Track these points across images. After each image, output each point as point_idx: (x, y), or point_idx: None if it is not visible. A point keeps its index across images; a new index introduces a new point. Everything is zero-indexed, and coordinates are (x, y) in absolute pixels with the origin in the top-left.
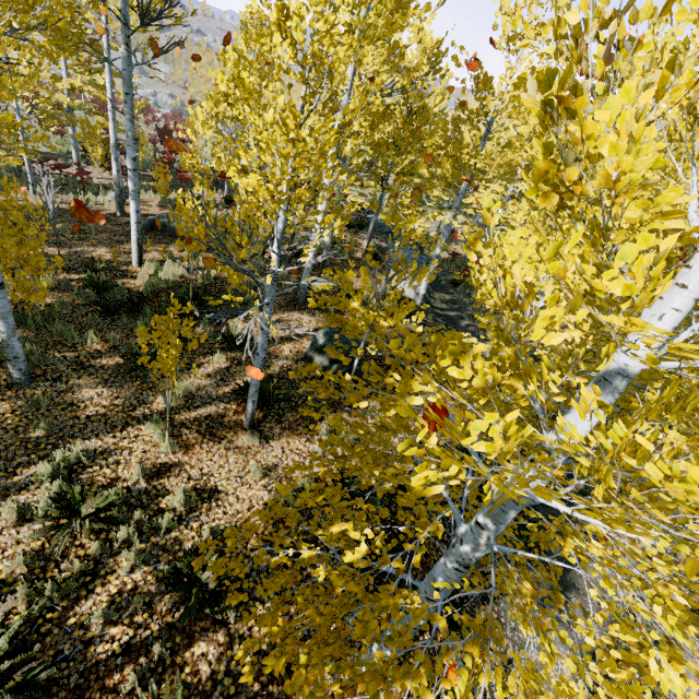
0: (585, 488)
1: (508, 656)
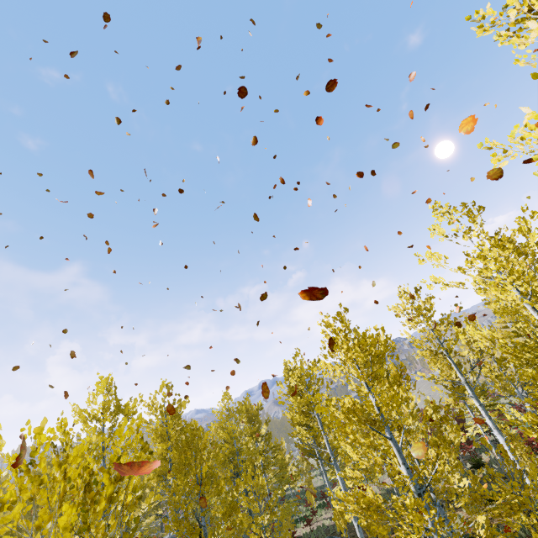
0: None
1: None
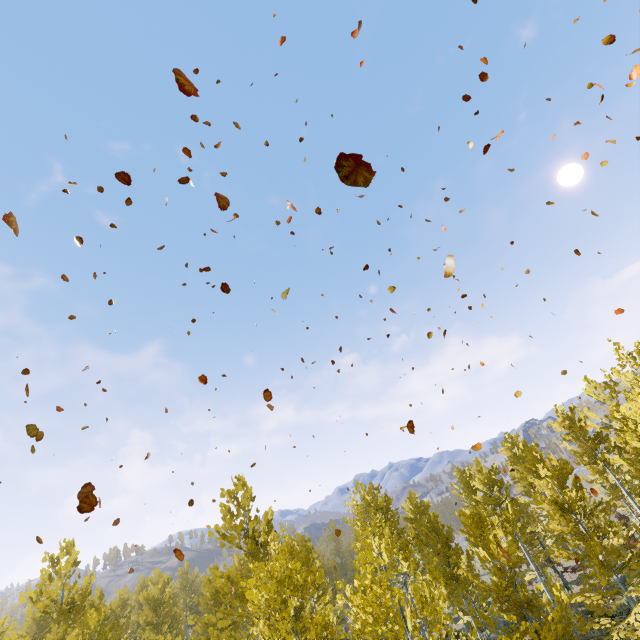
0: None
1: None
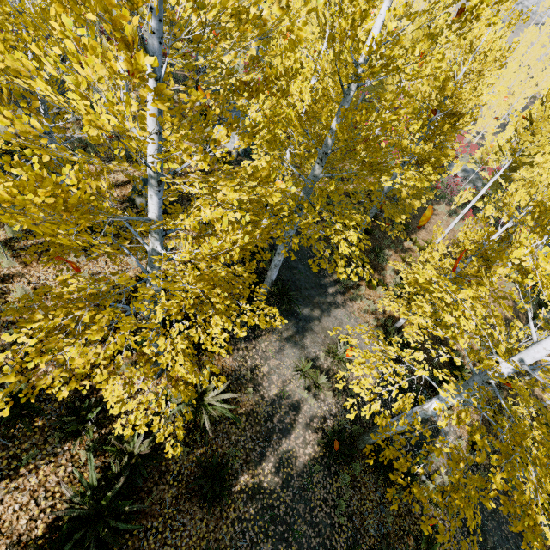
0: (339, 279)
1: (256, 364)
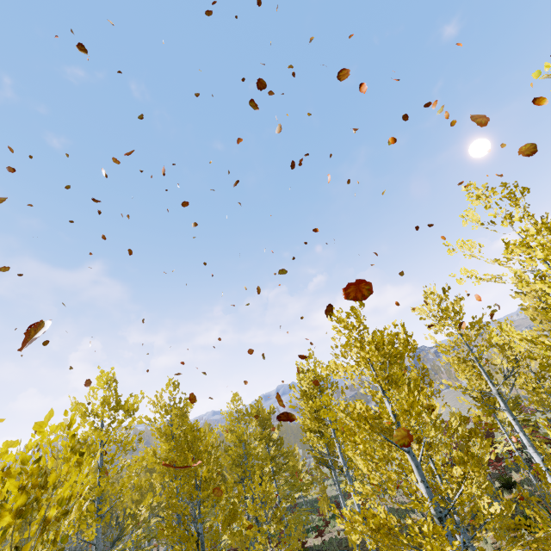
0: None
1: None
